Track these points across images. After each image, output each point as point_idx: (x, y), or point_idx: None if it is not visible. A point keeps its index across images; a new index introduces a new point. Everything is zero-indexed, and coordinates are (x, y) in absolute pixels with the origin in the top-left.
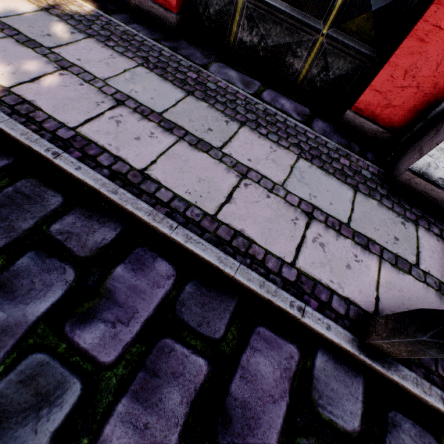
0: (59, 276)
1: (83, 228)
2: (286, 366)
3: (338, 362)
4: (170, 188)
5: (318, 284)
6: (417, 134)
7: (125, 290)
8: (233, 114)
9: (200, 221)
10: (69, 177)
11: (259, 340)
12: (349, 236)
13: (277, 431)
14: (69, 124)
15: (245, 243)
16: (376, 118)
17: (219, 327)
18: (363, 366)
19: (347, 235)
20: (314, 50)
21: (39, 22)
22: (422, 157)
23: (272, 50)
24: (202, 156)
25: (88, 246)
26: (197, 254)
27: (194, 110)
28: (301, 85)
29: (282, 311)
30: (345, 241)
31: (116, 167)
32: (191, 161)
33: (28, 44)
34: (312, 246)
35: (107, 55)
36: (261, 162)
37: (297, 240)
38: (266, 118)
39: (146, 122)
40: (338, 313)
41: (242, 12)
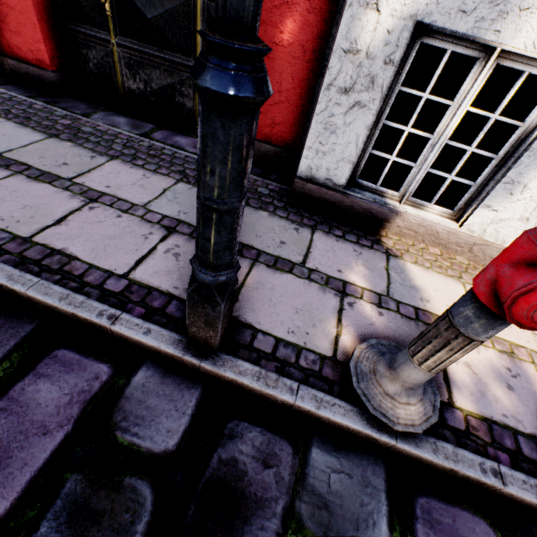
0: None
1: None
2: (83, 389)
3: (169, 375)
4: None
5: (154, 291)
6: None
7: None
8: (105, 150)
9: (3, 244)
10: None
11: (52, 364)
12: None
13: (34, 470)
14: None
15: (62, 261)
16: (270, 139)
17: None
18: (205, 376)
19: None
20: None
21: None
22: (300, 160)
23: (160, 93)
24: (40, 186)
25: None
26: None
27: (51, 149)
28: None
29: (96, 327)
30: None
31: None
32: (22, 192)
33: None
34: (162, 257)
35: None
36: (123, 188)
37: (143, 252)
38: (149, 152)
39: None
40: (172, 317)
41: (121, 62)
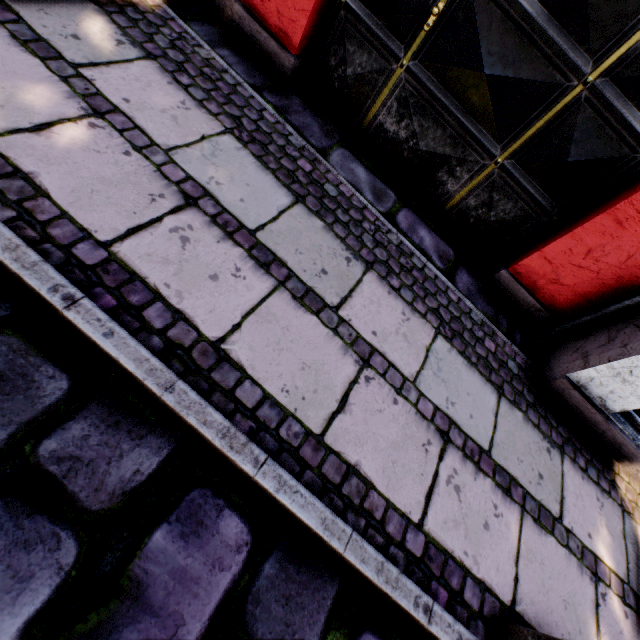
0: (46, 556)
1: (102, 449)
2: None
3: None
4: (258, 380)
5: (449, 558)
6: (580, 326)
7: (165, 579)
8: (357, 246)
9: (299, 447)
10: (86, 339)
11: None
12: (489, 472)
13: None
14: (99, 234)
15: (360, 489)
16: (536, 290)
17: (309, 639)
18: None
19: (487, 471)
20: (479, 177)
21: (61, 5)
22: (586, 368)
23: (423, 156)
24: (309, 321)
25: (107, 488)
26: (290, 510)
27: (304, 232)
28: (448, 213)
29: (398, 607)
30: (485, 481)
31: (175, 333)
32: (294, 330)
33: (34, 48)
34: (446, 492)
35: (177, 100)
36: (389, 338)
37: (428, 481)
38: (400, 260)
39: (229, 246)
40: (471, 608)
41: (394, 90)
